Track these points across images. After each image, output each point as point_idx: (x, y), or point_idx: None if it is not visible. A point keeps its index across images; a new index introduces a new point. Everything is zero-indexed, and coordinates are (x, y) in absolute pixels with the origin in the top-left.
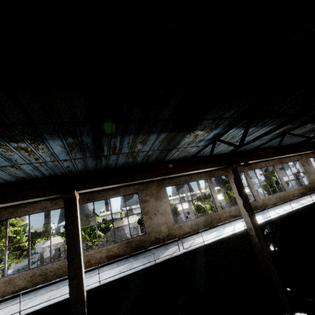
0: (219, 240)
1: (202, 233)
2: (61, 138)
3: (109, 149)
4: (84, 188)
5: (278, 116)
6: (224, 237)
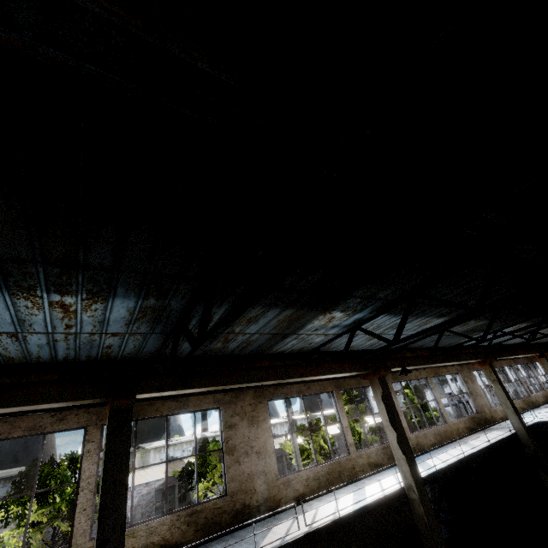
0: (363, 509)
1: (325, 496)
2: (140, 296)
3: (197, 324)
4: (149, 389)
5: (440, 305)
6: (371, 503)
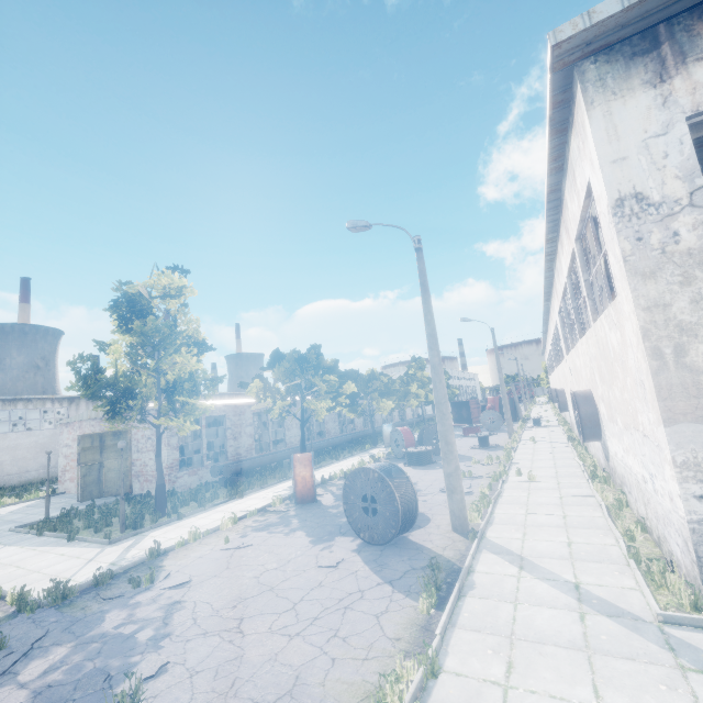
0: None
1: None
2: None
3: None
4: None
5: None
6: None
